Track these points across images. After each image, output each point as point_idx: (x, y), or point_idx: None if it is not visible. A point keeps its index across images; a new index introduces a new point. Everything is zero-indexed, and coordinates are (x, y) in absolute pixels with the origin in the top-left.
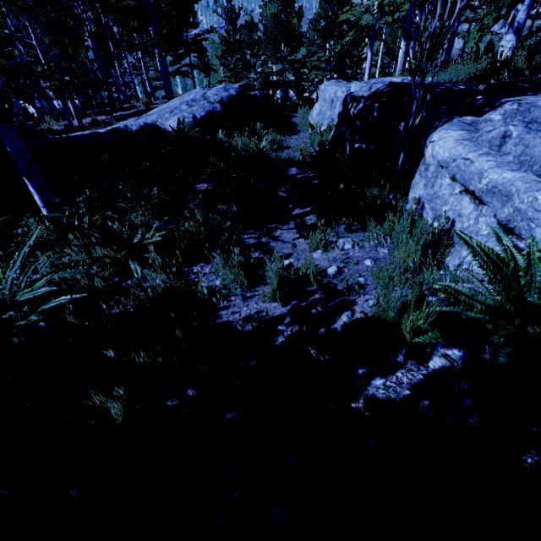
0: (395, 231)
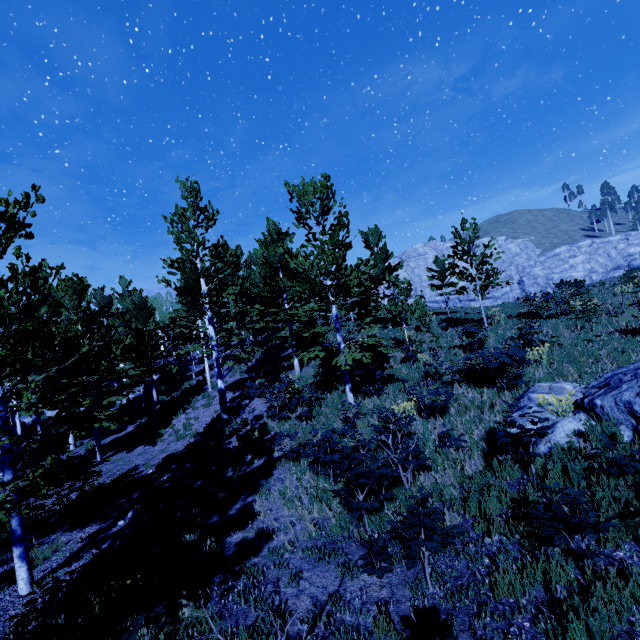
0: (117, 404)
